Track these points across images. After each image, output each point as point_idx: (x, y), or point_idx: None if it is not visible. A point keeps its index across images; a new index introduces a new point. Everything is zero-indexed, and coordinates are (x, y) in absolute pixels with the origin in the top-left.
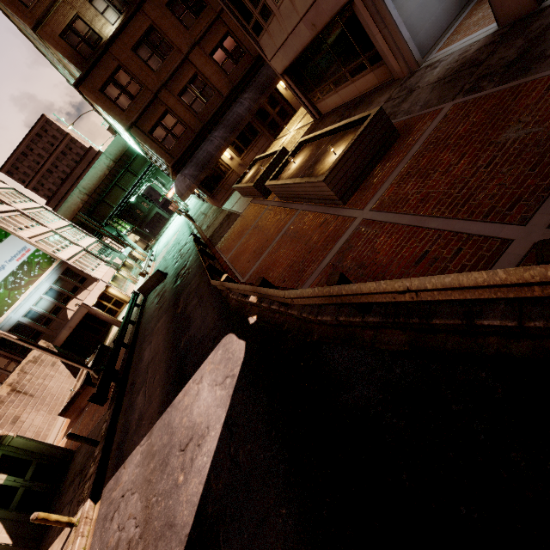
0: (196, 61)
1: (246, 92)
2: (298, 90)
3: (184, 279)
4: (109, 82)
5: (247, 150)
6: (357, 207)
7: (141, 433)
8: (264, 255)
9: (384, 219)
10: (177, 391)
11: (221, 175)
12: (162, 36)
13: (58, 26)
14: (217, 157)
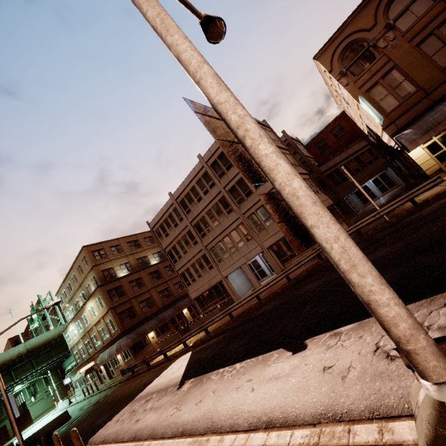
0: (152, 292)
1: (170, 308)
2: (199, 306)
3: (111, 394)
4: (113, 289)
5: (162, 335)
6: (227, 316)
7: (120, 410)
8: (191, 341)
9: (235, 312)
10: (148, 385)
11: (144, 345)
12: (143, 281)
13: (103, 268)
14: (149, 332)
